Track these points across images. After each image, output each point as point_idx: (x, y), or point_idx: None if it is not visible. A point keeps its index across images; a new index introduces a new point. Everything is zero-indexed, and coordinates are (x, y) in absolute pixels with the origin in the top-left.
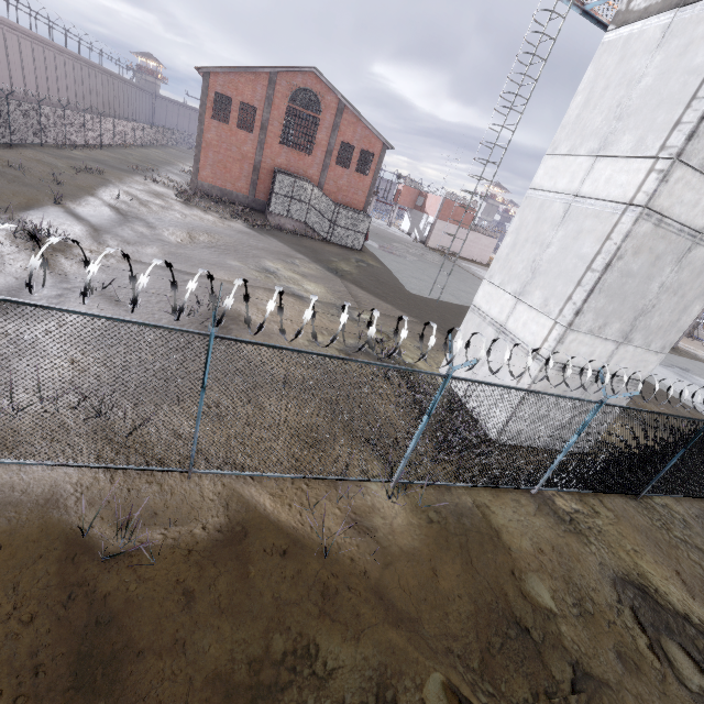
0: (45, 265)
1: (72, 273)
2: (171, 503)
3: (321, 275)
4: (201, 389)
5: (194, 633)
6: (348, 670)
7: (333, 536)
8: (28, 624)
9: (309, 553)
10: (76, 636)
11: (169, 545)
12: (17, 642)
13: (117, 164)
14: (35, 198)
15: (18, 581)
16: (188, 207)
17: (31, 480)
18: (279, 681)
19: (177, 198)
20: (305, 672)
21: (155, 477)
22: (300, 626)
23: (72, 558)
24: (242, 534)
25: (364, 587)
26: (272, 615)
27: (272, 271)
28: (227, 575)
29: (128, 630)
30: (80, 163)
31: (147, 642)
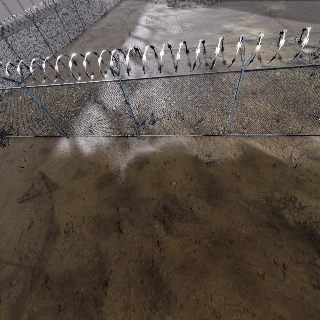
0: (173, 58)
1: (149, 65)
2: (219, 148)
3: (260, 21)
4: (234, 99)
5: (244, 188)
6: (312, 208)
7: (295, 160)
8: (191, 180)
9: (286, 166)
10: (205, 184)
11: (224, 161)
12: (190, 184)
13: (138, 2)
14: (123, 36)
15: (184, 169)
16: (175, 10)
17: (174, 141)
18: (280, 207)
19: (169, 7)
20: (290, 206)
21: (211, 139)
22: (286, 191)
23: (196, 163)
24: (252, 158)
25: (317, 181)
26: (272, 186)
27: (229, 30)
28: (251, 172)
29: (221, 184)
30: (127, 10)
31: (229, 188)
